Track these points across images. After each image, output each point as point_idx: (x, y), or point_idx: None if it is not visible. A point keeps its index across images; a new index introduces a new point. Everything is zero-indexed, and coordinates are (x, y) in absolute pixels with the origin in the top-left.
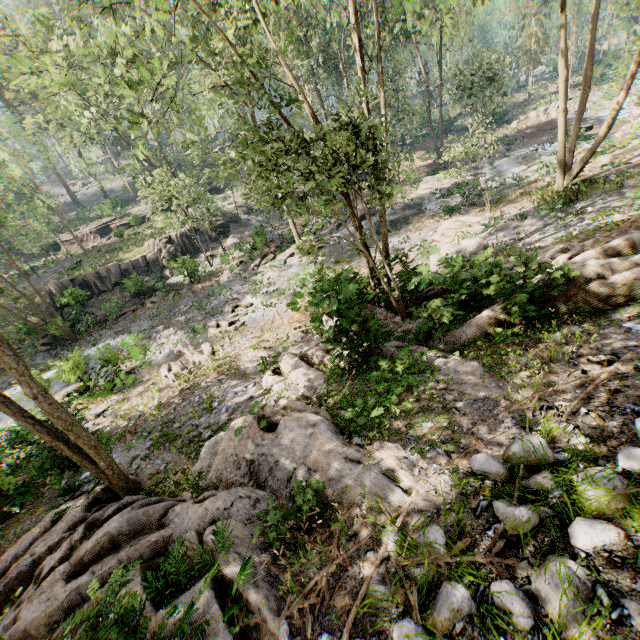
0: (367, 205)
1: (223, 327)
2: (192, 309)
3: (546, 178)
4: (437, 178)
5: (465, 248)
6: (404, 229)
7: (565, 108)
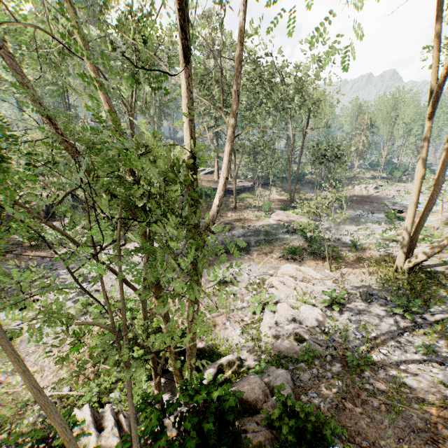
0: (227, 218)
1: None
2: None
3: (379, 249)
4: (287, 213)
5: (303, 318)
6: (249, 256)
7: (417, 202)
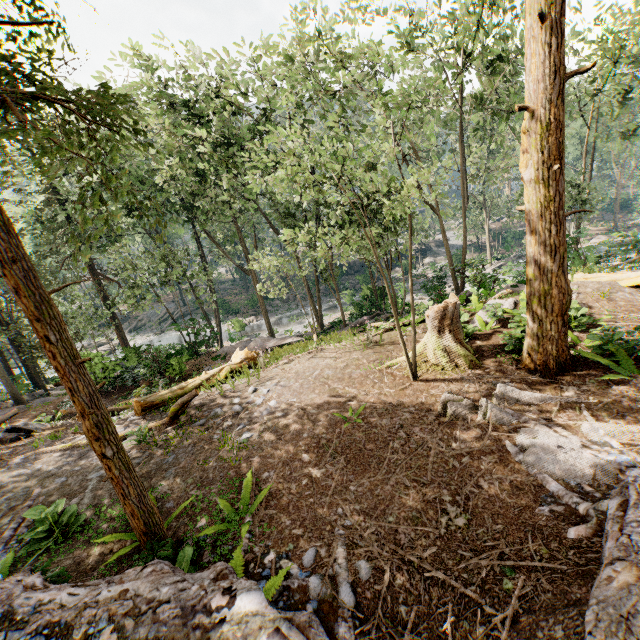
0: None
1: (447, 291)
2: (415, 287)
3: None
4: (608, 236)
5: None
6: None
7: None
